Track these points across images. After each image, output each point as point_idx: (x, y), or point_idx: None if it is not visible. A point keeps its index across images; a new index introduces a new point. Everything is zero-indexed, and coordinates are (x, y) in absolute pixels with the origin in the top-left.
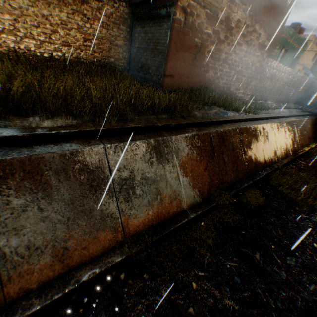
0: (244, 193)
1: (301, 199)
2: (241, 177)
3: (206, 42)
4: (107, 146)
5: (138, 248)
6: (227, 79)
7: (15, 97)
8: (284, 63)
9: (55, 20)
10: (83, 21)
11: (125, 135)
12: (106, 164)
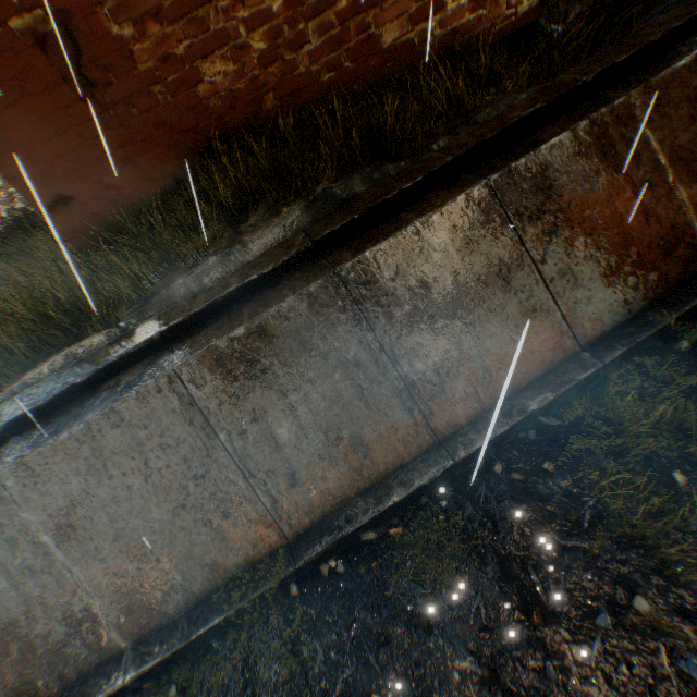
0: (394, 529)
1: None
2: (393, 458)
3: None
4: None
5: None
6: (325, 24)
7: None
8: None
9: None
10: None
11: None
12: None
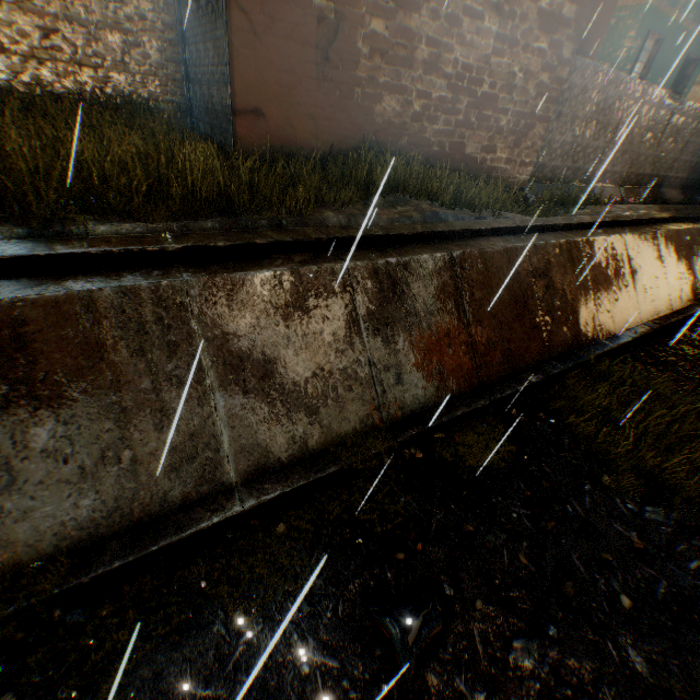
0: (456, 434)
1: (631, 453)
2: (456, 388)
3: (355, 8)
4: None
5: (5, 613)
6: (449, 121)
7: None
8: (654, 79)
9: None
10: None
11: (27, 279)
12: None
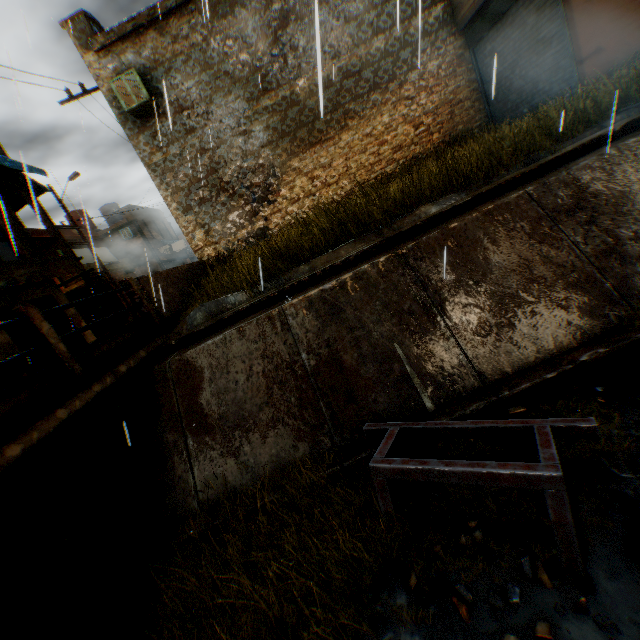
0: None
1: None
2: None
3: None
4: (528, 190)
5: None
6: None
7: (395, 199)
8: None
9: (378, 131)
10: (407, 106)
11: (549, 173)
12: (538, 212)
